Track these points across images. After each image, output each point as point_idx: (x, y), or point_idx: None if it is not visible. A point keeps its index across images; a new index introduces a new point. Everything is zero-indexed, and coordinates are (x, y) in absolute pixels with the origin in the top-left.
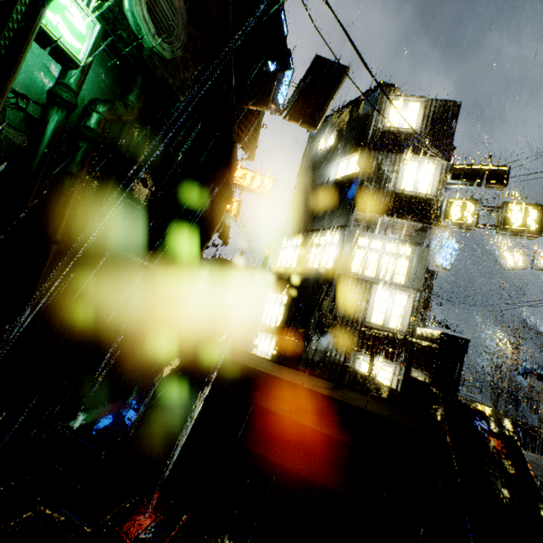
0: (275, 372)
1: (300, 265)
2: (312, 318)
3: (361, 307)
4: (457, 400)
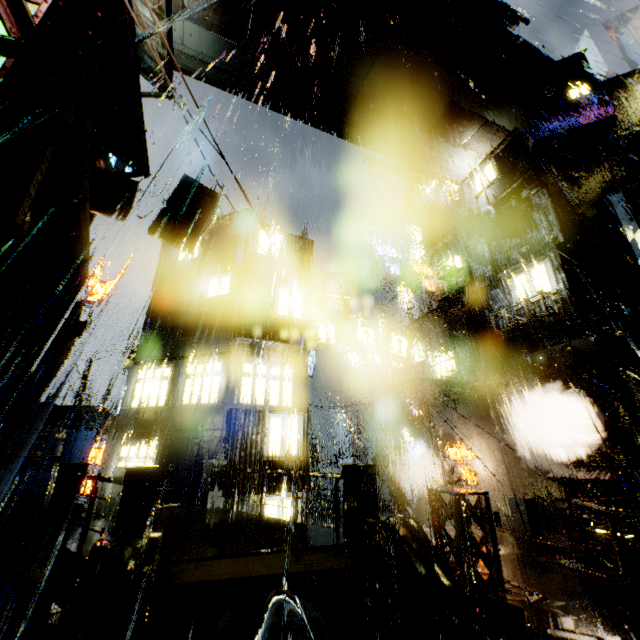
0: (239, 571)
1: (173, 401)
2: (201, 469)
3: (257, 441)
4: (391, 523)
